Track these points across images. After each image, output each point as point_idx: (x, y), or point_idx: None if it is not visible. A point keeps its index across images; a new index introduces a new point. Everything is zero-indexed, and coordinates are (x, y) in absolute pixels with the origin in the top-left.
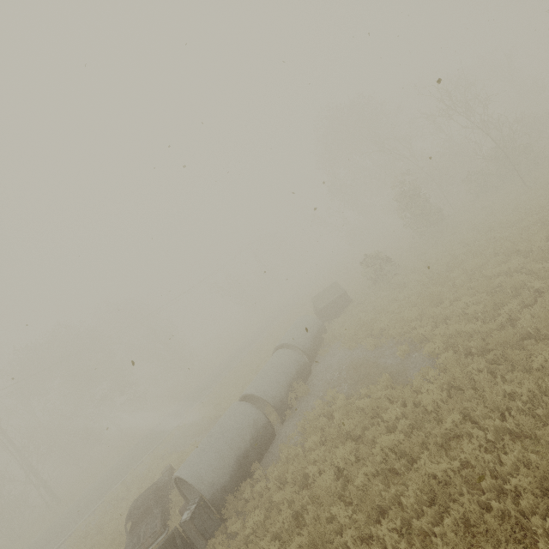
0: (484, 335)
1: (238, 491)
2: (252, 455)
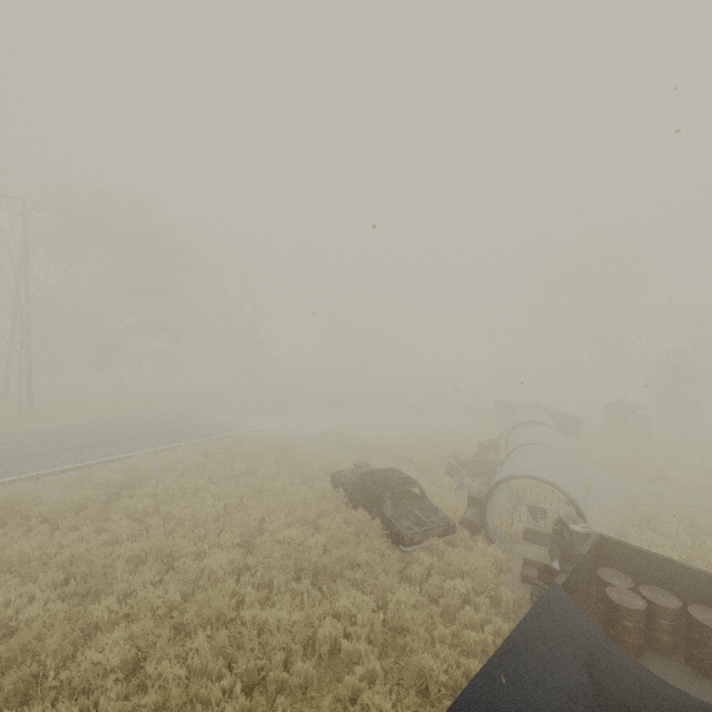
0: None
1: None
2: None
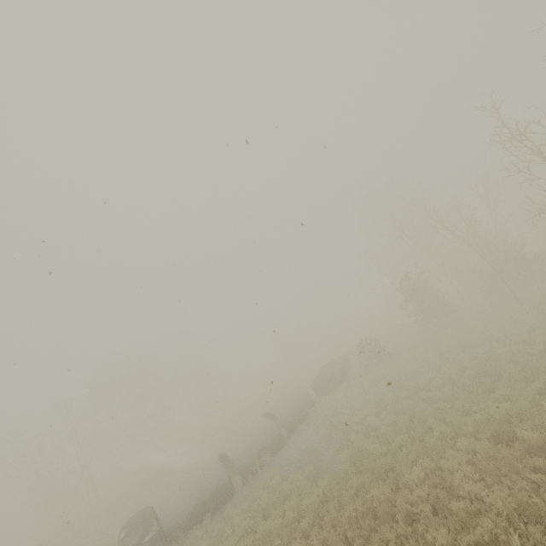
0: (376, 457)
1: (189, 531)
2: (208, 506)
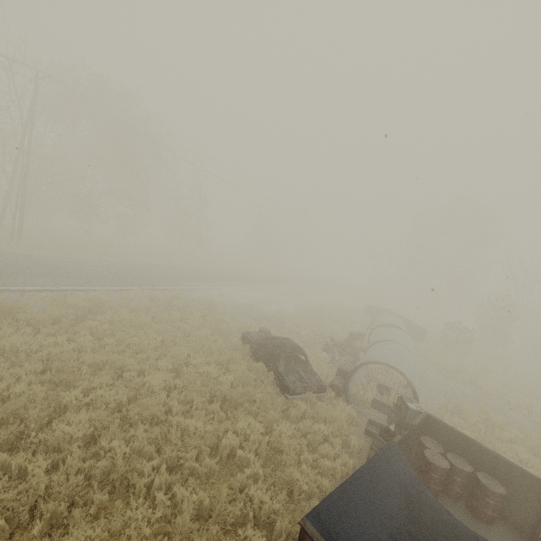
0: None
1: None
2: None
